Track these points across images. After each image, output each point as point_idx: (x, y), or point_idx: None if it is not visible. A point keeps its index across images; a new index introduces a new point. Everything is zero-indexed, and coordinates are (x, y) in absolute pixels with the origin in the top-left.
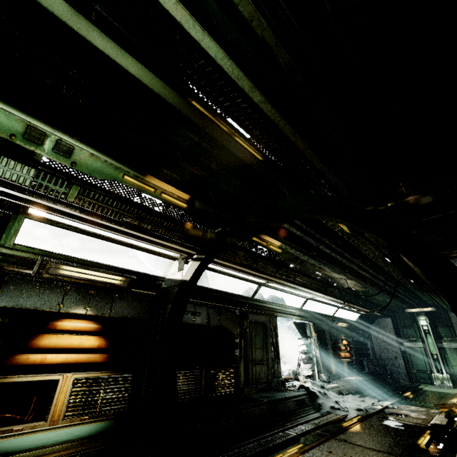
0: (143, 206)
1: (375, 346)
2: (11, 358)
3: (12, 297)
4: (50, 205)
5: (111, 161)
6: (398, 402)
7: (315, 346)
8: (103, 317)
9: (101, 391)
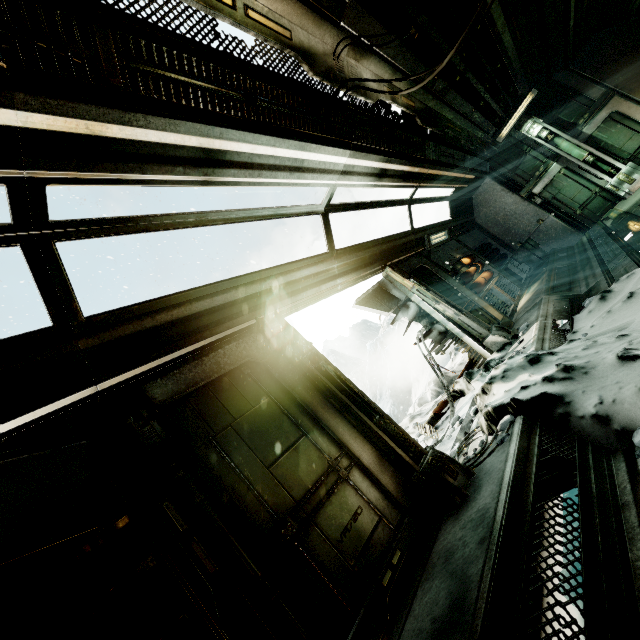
0: None
1: (502, 236)
2: None
3: None
4: None
5: None
6: None
7: (432, 302)
8: None
9: None
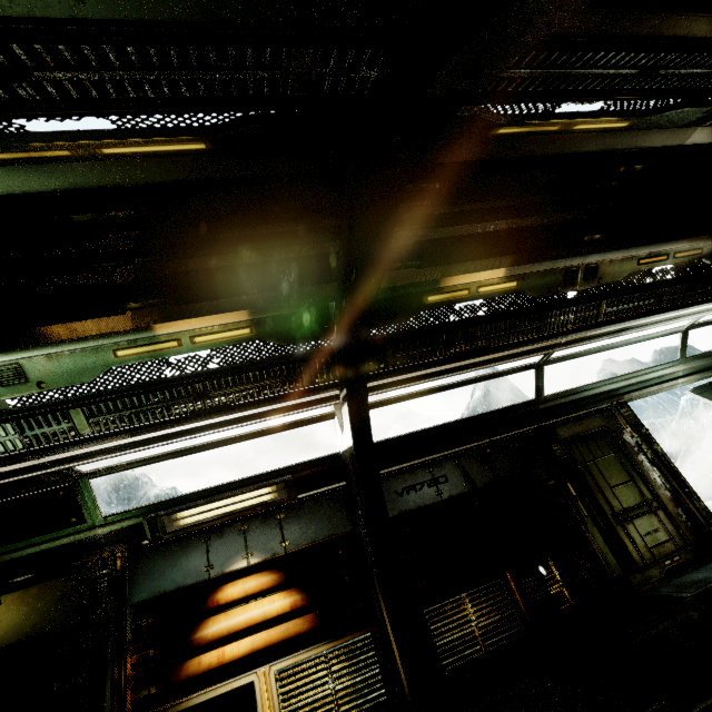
0: (184, 377)
1: None
2: (179, 670)
3: (143, 585)
4: (76, 453)
5: (77, 346)
6: None
7: None
8: (282, 557)
9: (328, 679)
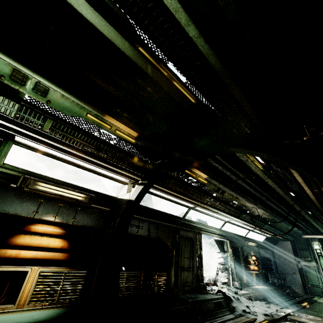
0: (101, 139)
1: (278, 263)
2: None
3: None
4: (30, 134)
5: (77, 101)
6: (298, 310)
7: (231, 259)
8: (67, 224)
9: (61, 283)
